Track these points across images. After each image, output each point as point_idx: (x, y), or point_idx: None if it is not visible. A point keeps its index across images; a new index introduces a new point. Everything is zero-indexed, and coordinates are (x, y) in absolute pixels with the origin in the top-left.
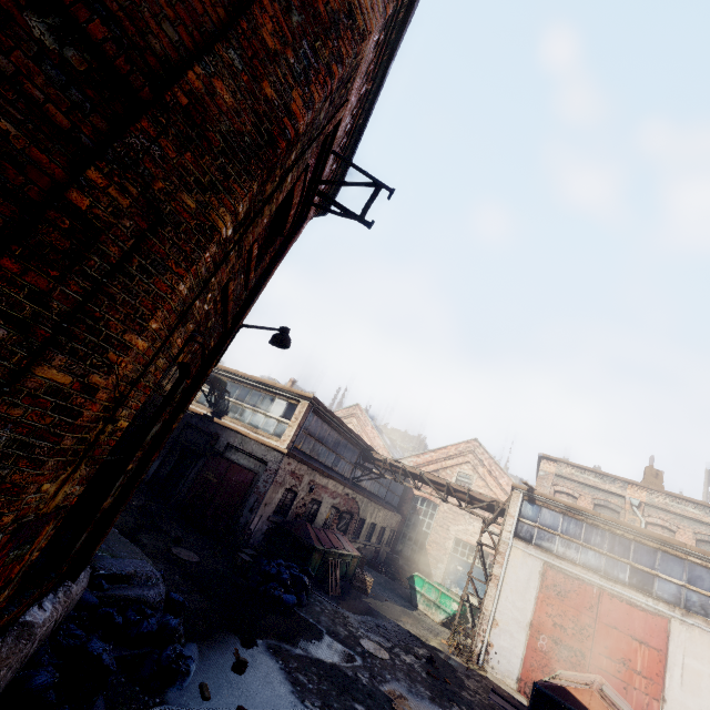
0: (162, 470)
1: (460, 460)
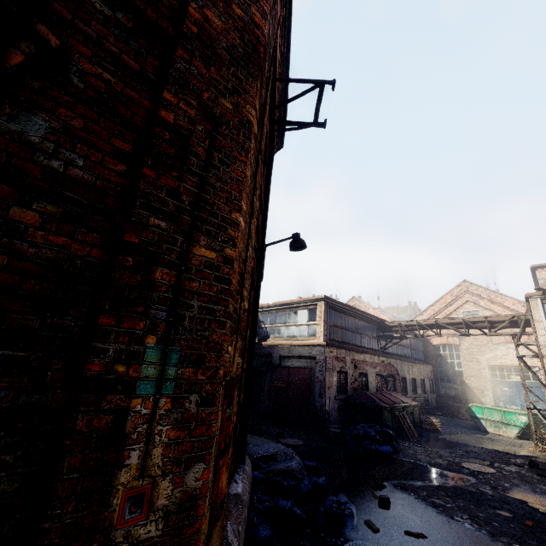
0: None
1: (460, 303)
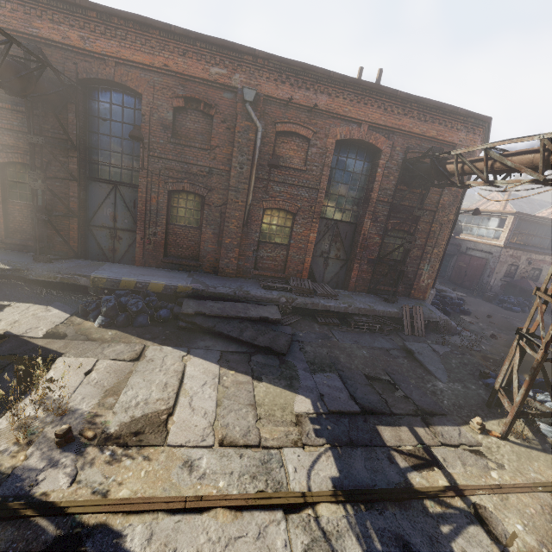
0: None
1: None
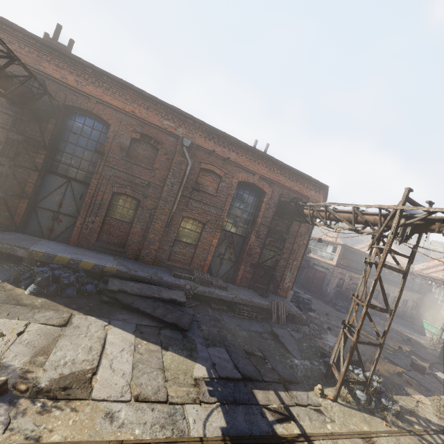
0: None
1: None
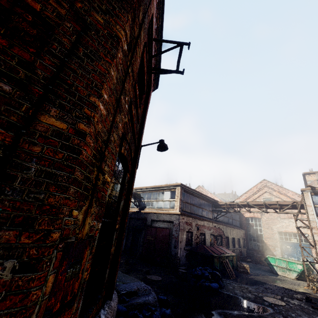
0: (127, 243)
1: (261, 192)
